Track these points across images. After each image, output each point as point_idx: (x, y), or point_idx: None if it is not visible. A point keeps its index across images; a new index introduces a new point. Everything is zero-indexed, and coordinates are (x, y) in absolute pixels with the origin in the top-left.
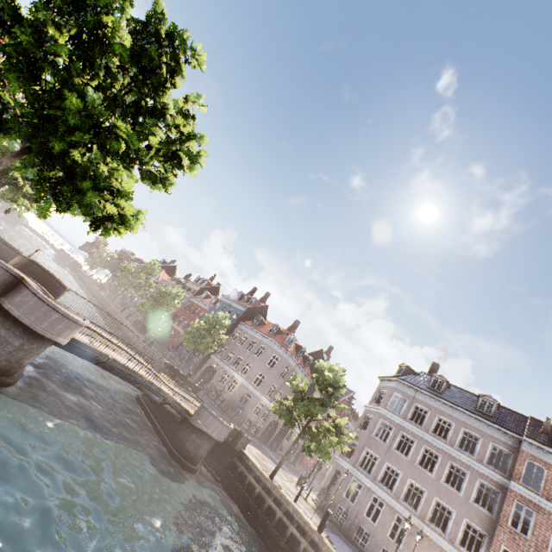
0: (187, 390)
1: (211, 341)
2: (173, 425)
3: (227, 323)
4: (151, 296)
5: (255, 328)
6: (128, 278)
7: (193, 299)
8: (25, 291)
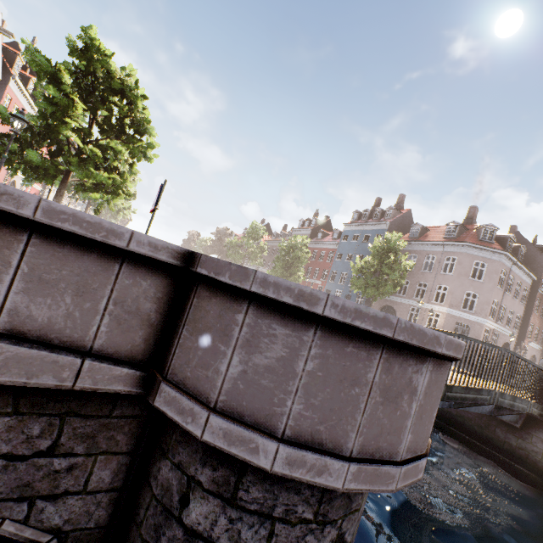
0: (540, 375)
1: (399, 276)
2: (500, 432)
3: (401, 244)
4: (276, 257)
5: (420, 240)
6: (239, 252)
7: (310, 245)
8: (237, 317)
